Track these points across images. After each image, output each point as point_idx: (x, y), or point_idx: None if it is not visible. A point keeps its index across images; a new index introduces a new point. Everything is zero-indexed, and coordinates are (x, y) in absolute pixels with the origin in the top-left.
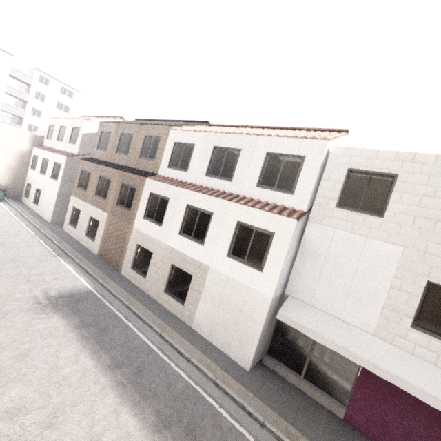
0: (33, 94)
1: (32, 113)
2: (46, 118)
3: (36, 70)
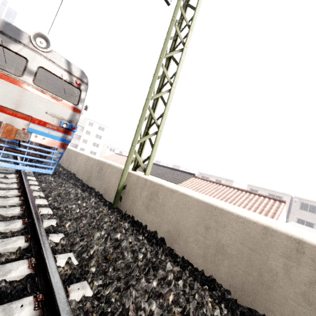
0: (85, 131)
1: (82, 141)
2: (89, 143)
3: (88, 119)
